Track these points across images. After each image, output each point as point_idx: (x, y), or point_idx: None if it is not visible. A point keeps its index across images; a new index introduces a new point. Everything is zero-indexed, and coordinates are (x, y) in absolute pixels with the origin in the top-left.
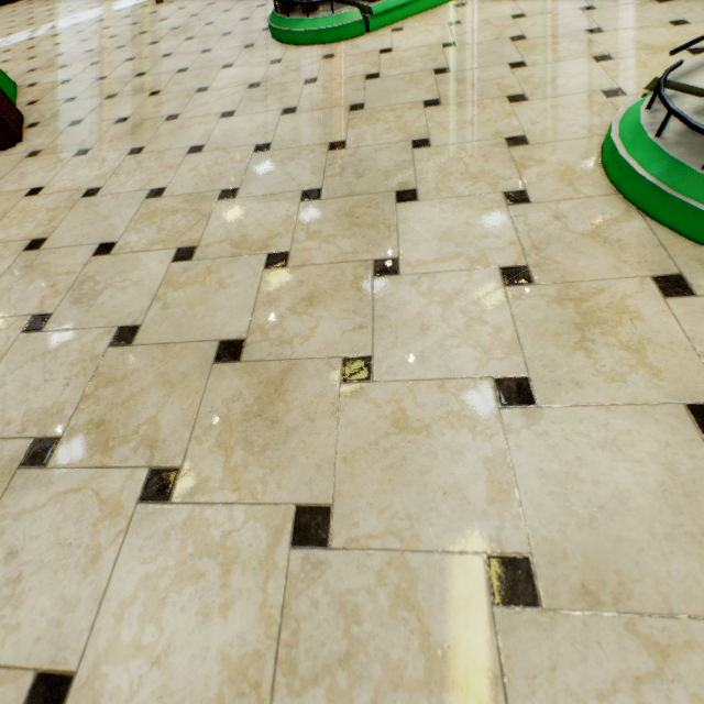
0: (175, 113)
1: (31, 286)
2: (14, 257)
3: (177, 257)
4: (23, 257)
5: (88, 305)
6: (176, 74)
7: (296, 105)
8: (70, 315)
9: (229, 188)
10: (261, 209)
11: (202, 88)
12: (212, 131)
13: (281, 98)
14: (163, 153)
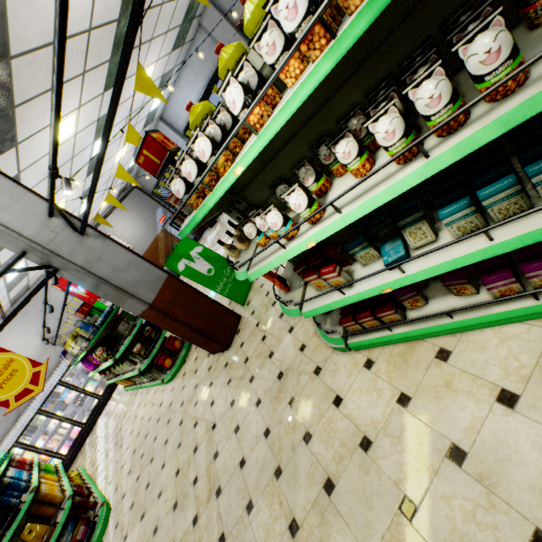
0: (254, 375)
1: (184, 479)
2: (192, 452)
3: (194, 519)
4: (192, 455)
5: (180, 513)
6: (278, 318)
7: (272, 428)
8: (177, 513)
9: (221, 486)
10: (213, 523)
11: (272, 352)
12: (247, 416)
13: (274, 409)
14: (233, 417)
